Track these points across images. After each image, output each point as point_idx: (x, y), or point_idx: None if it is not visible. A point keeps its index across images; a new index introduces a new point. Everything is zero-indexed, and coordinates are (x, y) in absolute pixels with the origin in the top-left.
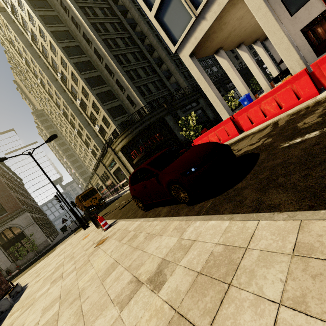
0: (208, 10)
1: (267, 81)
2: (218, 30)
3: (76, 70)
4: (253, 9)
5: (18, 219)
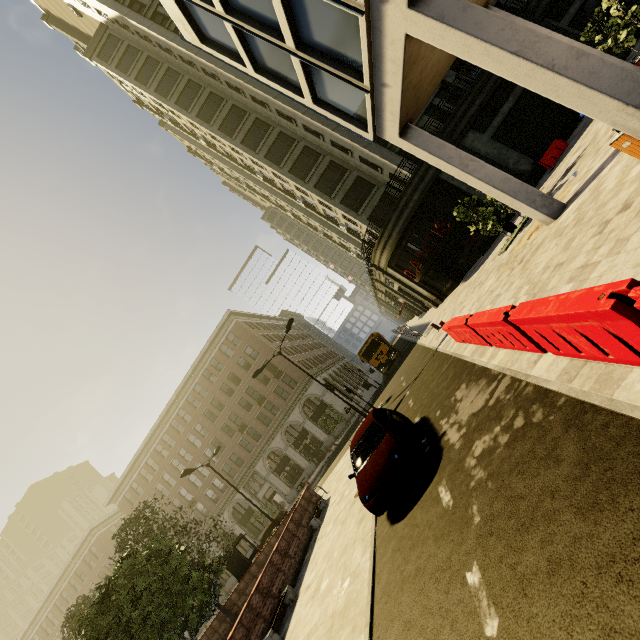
0: (381, 73)
1: None
2: (430, 54)
3: (273, 167)
4: (457, 51)
5: (311, 388)
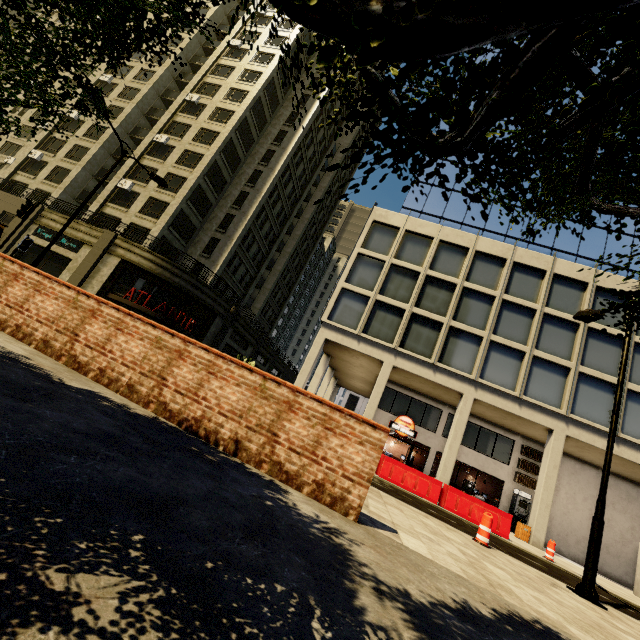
0: (365, 343)
1: None
2: (352, 354)
3: (223, 144)
4: (378, 382)
5: None
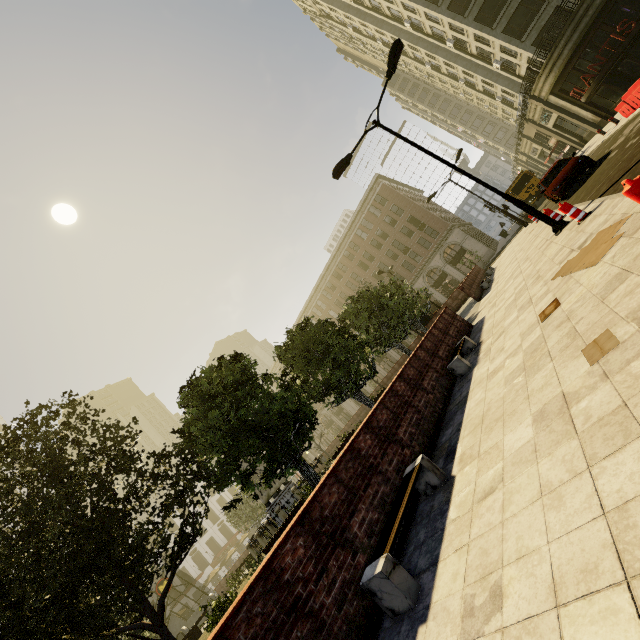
0: None
1: None
2: None
3: (430, 7)
4: None
5: (451, 237)
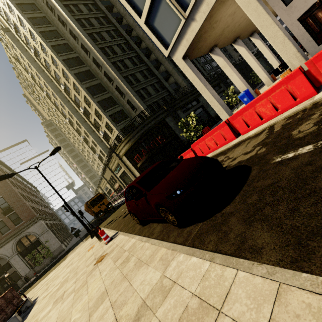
0: (196, 11)
1: (267, 74)
2: (209, 29)
3: (77, 80)
4: (243, 5)
5: (33, 227)
